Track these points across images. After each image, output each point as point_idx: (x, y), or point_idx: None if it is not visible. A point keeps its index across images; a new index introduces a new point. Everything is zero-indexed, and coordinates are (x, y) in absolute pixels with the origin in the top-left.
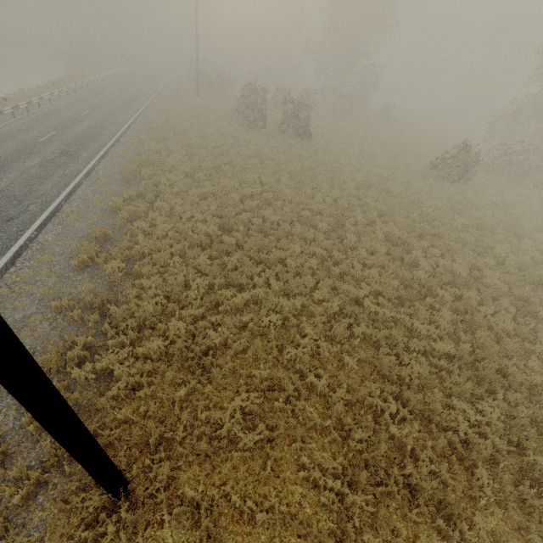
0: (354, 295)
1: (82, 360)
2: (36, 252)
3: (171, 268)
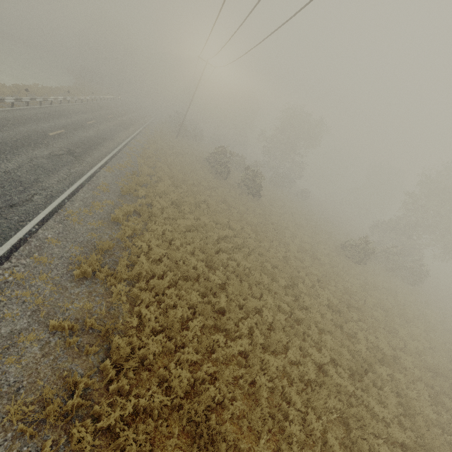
0: (317, 360)
1: (76, 408)
2: (34, 249)
3: (169, 299)
